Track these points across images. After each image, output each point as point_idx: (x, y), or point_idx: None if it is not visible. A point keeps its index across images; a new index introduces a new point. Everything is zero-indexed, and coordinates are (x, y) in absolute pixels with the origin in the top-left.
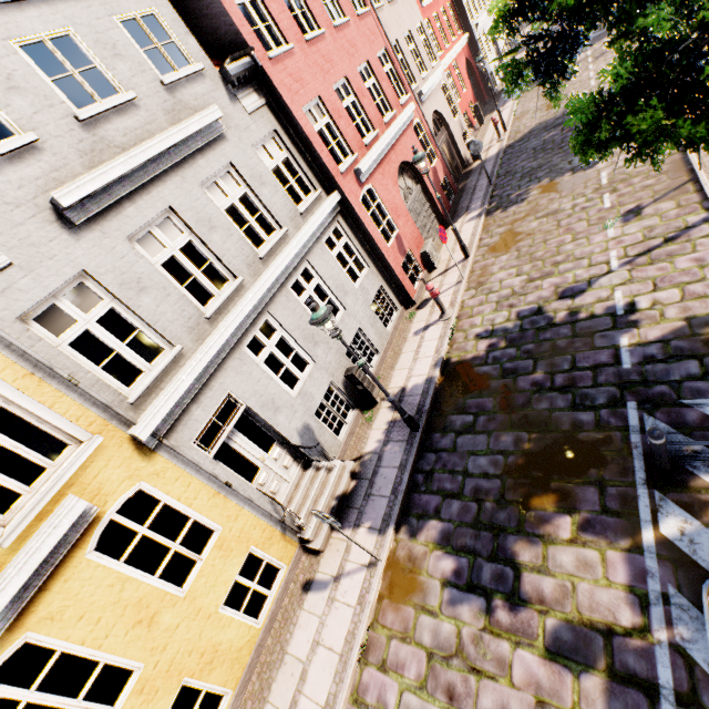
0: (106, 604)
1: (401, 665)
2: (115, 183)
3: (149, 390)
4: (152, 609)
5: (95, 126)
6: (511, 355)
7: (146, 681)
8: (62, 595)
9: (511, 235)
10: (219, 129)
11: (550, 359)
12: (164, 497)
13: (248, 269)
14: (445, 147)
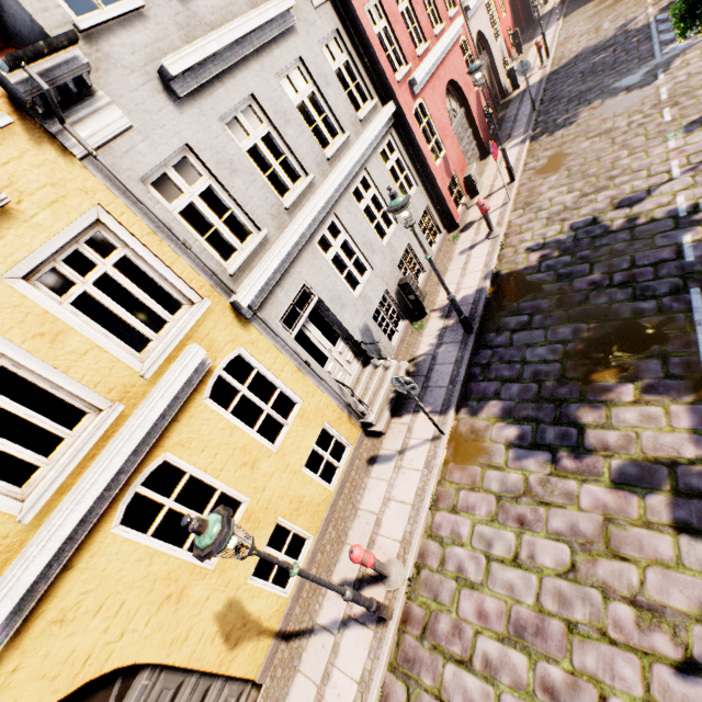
0: (220, 443)
1: (471, 507)
2: (208, 61)
3: (243, 267)
4: (253, 456)
5: (188, 1)
6: (565, 262)
7: (252, 513)
8: (188, 428)
9: (559, 157)
10: (291, 19)
11: (607, 261)
12: (258, 365)
13: (317, 168)
14: (486, 73)
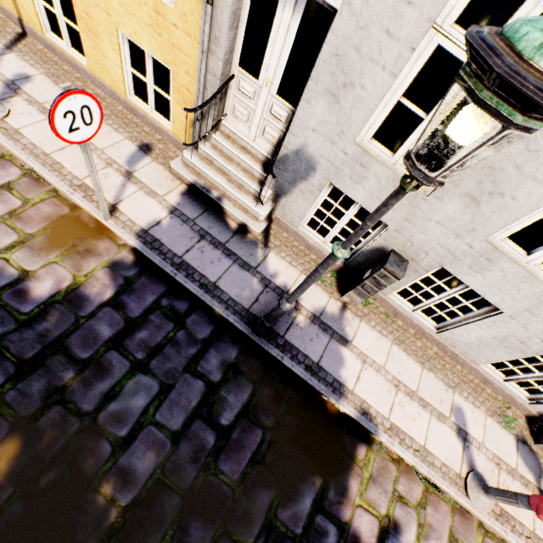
0: None
1: None
2: None
3: None
4: None
5: None
6: None
7: None
8: None
9: None
10: None
11: None
12: None
13: None
14: None
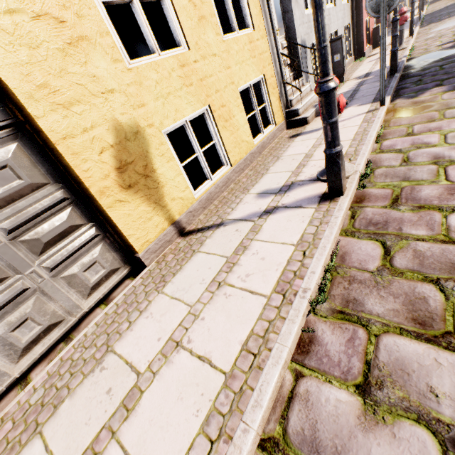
0: None
1: (435, 128)
2: None
3: None
4: (203, 10)
5: None
6: None
7: (186, 64)
8: None
9: (452, 22)
10: None
11: None
12: None
13: None
14: None
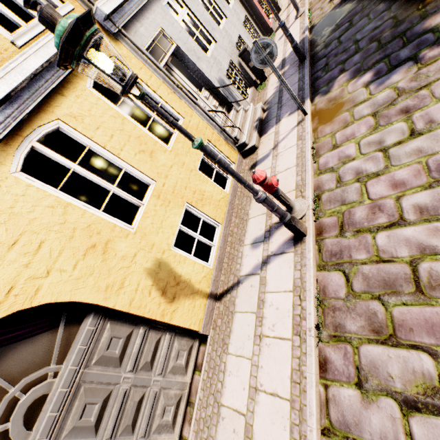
0: (114, 128)
1: (350, 135)
2: None
3: None
4: (149, 148)
5: None
6: None
7: (160, 193)
8: (77, 106)
9: None
10: None
11: None
12: None
13: None
14: None
